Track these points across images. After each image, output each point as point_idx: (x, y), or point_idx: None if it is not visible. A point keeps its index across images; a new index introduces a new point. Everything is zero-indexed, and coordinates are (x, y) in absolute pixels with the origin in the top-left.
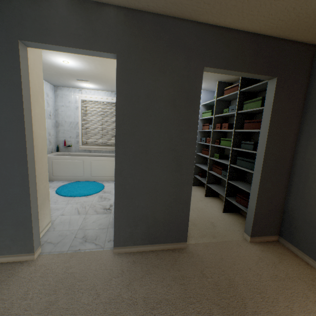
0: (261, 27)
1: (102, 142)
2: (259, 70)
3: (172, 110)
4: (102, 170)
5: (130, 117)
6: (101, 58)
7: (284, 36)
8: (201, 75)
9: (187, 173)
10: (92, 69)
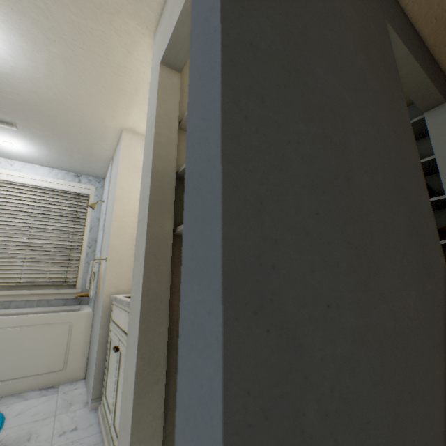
0: (430, 10)
1: (22, 280)
2: (432, 80)
3: (369, 68)
4: (7, 358)
5: (277, 3)
6: (76, 30)
7: (437, 48)
8: (385, 30)
9: (441, 281)
10: (35, 77)
